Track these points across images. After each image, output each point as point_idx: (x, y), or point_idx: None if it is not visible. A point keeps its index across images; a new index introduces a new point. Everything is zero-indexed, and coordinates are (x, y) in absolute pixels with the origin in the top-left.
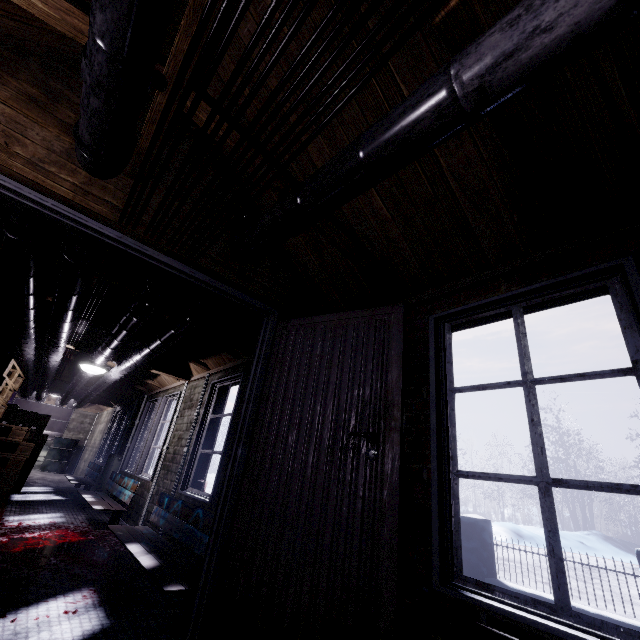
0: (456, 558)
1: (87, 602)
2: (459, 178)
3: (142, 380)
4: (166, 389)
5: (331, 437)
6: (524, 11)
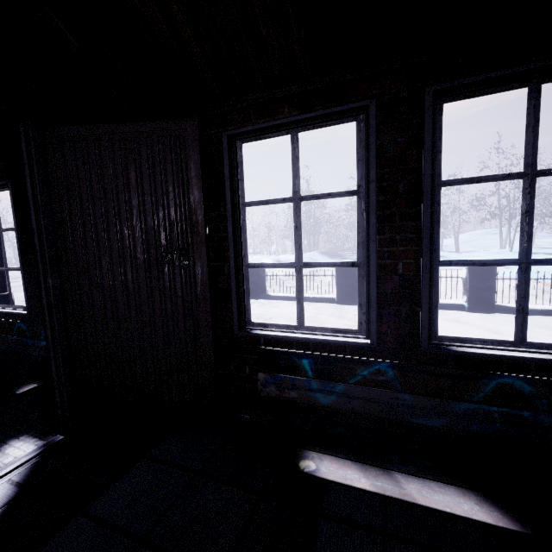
0: (247, 315)
1: None
2: None
3: None
4: None
5: (145, 256)
6: None
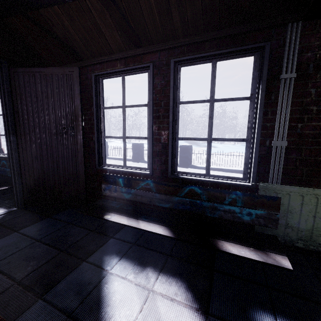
0: (103, 160)
1: None
2: (91, 1)
3: None
4: None
5: (55, 129)
6: None
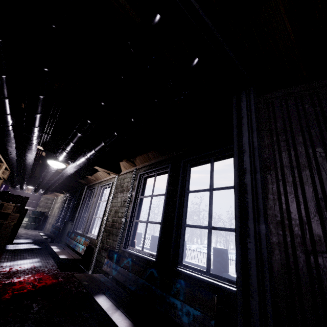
0: None
1: None
2: None
3: (85, 176)
4: (100, 181)
5: None
6: None
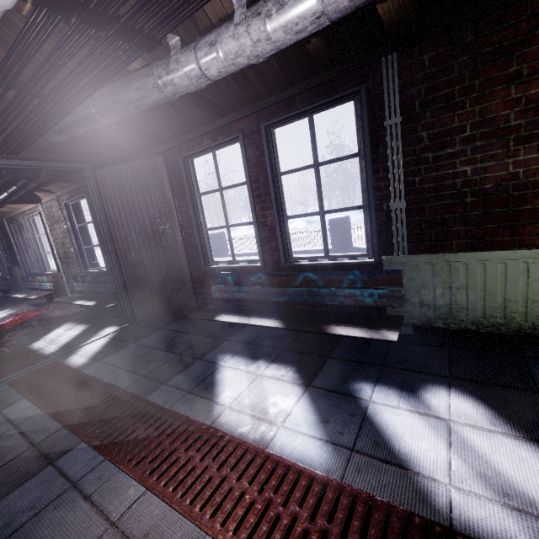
0: (209, 257)
1: (72, 325)
2: None
3: None
4: (22, 212)
5: (151, 230)
6: (138, 88)
